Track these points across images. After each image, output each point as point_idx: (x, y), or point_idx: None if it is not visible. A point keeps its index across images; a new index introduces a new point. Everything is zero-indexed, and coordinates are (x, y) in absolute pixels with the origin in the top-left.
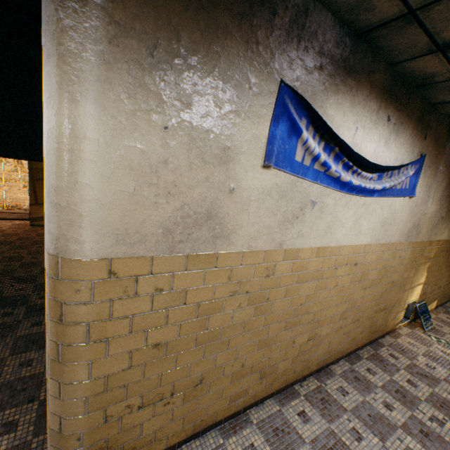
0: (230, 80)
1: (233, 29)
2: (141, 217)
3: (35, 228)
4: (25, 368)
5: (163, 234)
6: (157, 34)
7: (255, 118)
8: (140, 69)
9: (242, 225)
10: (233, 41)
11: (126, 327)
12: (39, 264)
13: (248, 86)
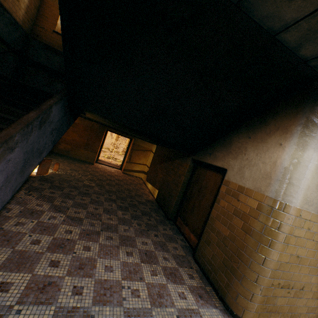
0: None
1: None
2: (315, 195)
3: (125, 174)
4: (177, 250)
5: None
6: None
7: None
8: None
9: None
10: None
11: (293, 241)
12: (142, 196)
13: None
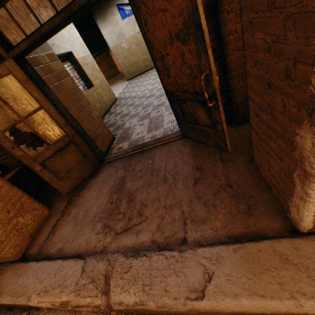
0: (111, 13)
1: (107, 7)
2: (113, 39)
3: None
4: None
5: (116, 40)
6: (102, 17)
7: (117, 15)
8: (103, 22)
9: (126, 32)
10: (108, 8)
11: (120, 55)
12: None
13: (113, 11)
